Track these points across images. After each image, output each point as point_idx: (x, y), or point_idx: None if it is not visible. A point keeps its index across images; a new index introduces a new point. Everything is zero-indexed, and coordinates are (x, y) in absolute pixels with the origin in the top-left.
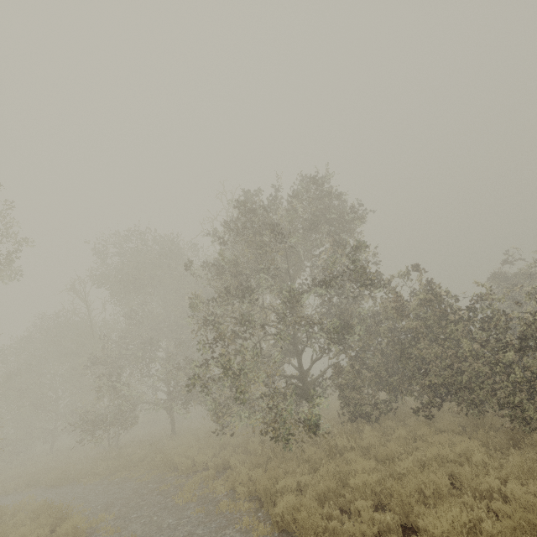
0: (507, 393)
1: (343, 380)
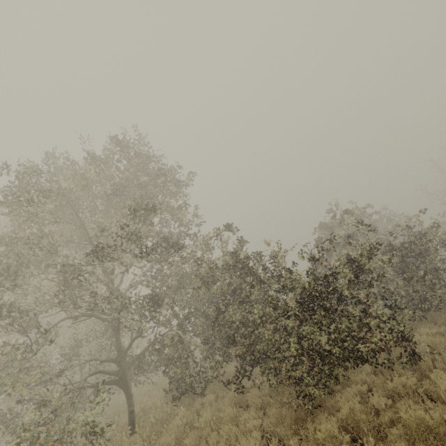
0: (296, 361)
1: (165, 355)
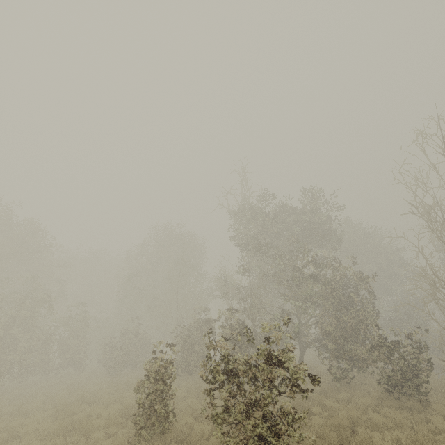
0: None
1: None
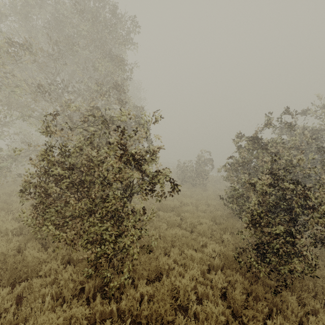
0: None
1: None
